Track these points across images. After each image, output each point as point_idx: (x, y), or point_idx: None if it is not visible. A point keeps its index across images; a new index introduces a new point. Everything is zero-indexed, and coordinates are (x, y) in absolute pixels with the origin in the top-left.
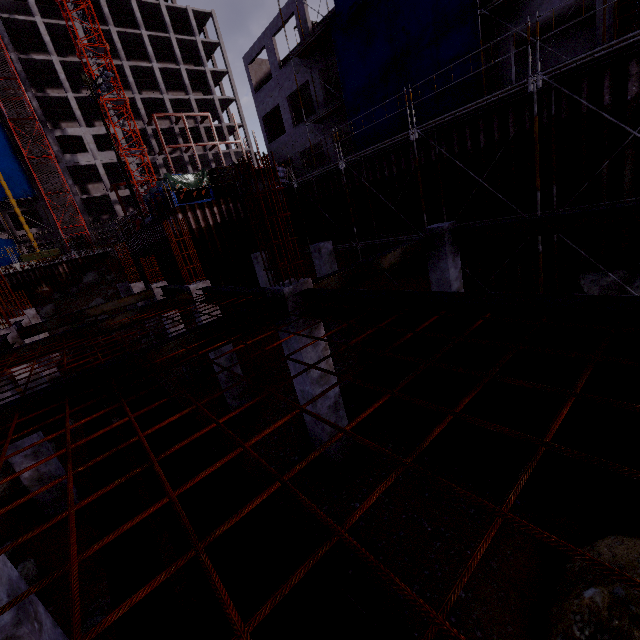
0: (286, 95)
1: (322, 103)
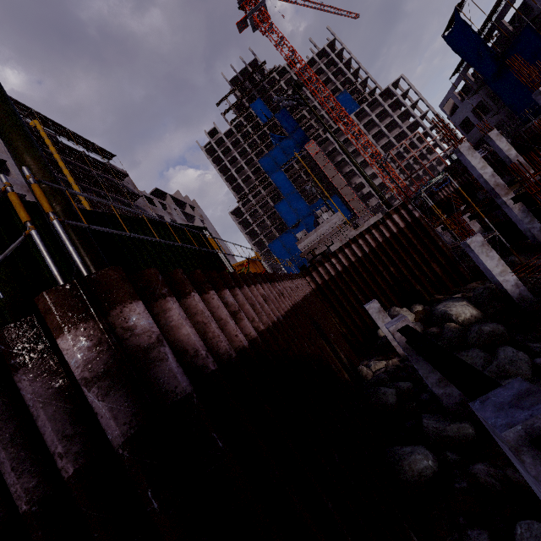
0: (469, 111)
1: (493, 105)
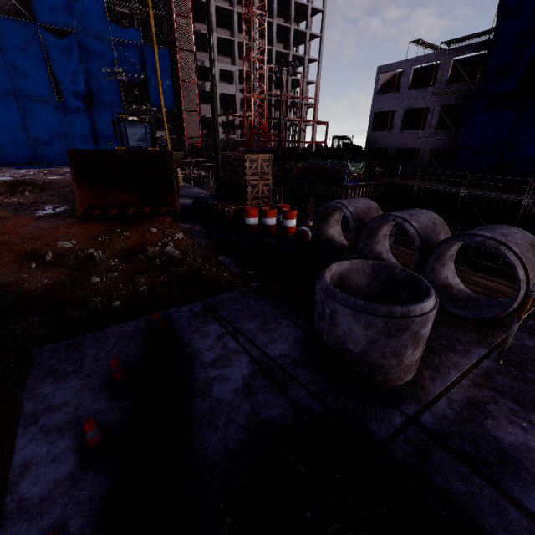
0: (404, 108)
1: (433, 126)
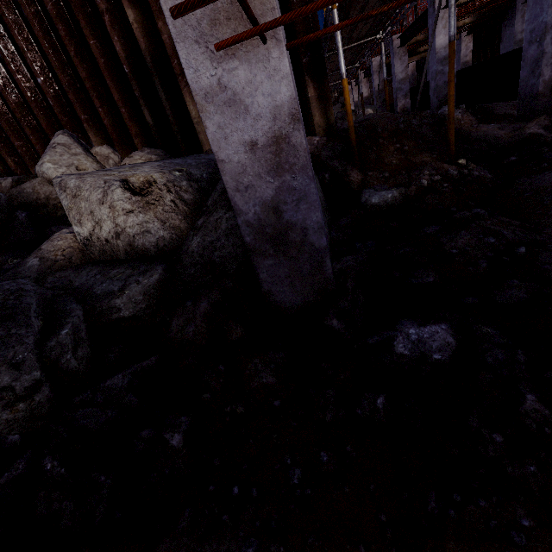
0: None
1: None
